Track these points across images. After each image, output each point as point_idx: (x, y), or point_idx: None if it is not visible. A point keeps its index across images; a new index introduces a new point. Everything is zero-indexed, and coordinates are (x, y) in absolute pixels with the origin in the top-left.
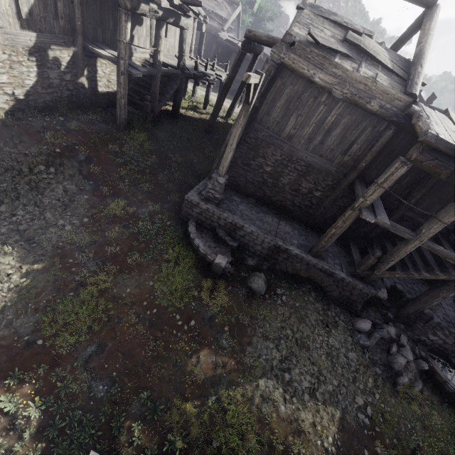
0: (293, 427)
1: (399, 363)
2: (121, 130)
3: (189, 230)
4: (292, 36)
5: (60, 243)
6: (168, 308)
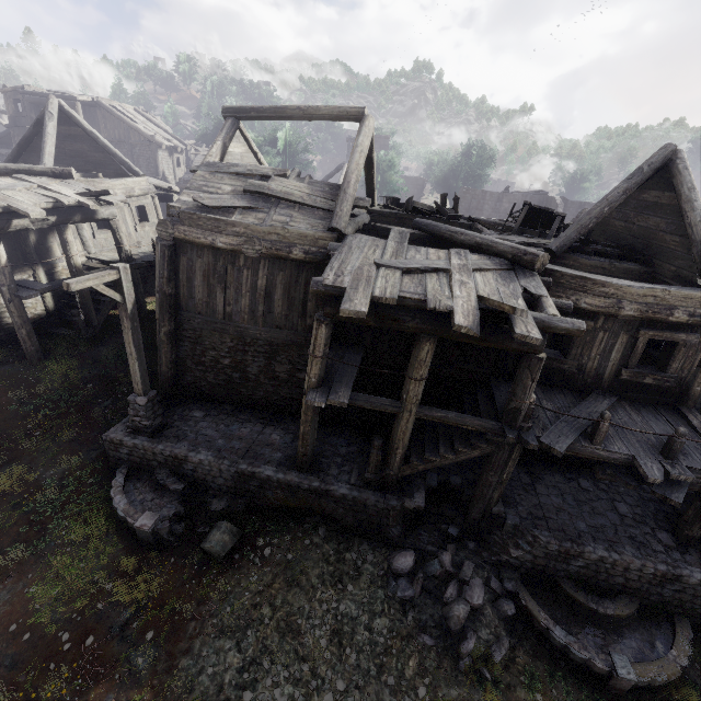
0: None
1: (456, 617)
2: (35, 365)
3: (112, 484)
4: (176, 208)
5: None
6: (52, 625)
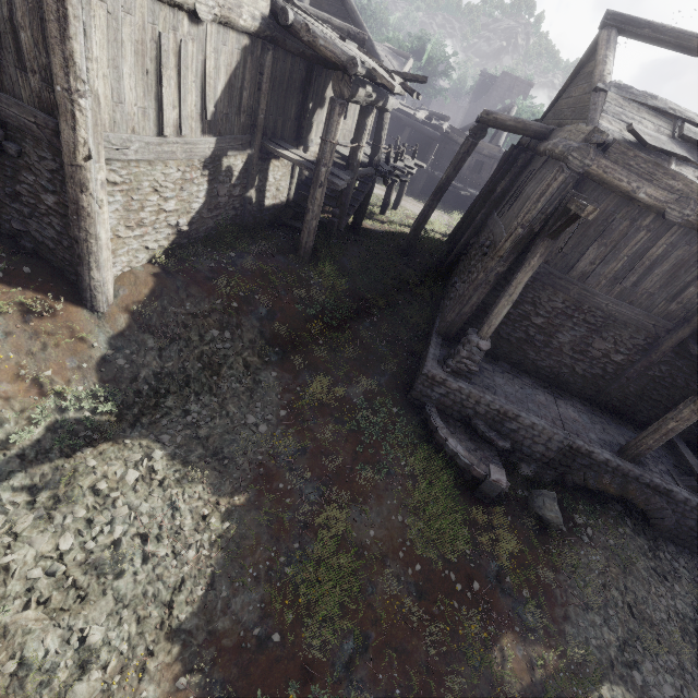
0: None
1: None
2: (303, 263)
3: (433, 423)
4: (603, 134)
5: (258, 456)
6: (434, 560)
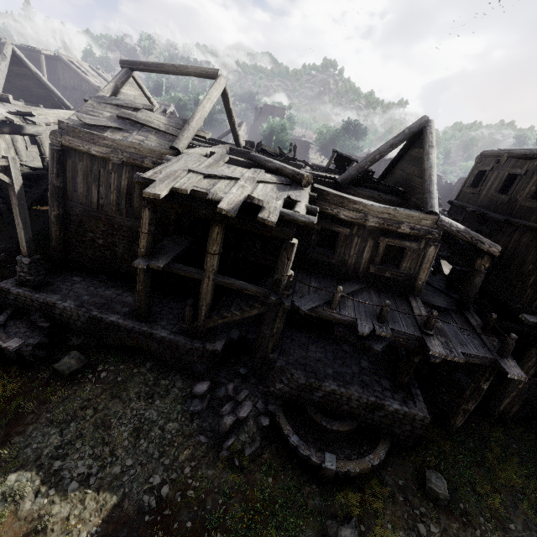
0: (31, 527)
1: (224, 423)
2: None
3: None
4: (65, 123)
5: None
6: None
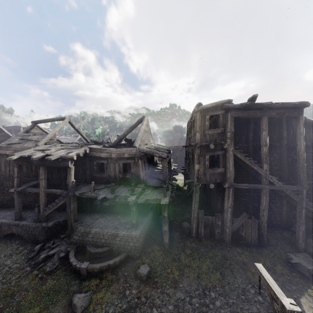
0: None
1: (39, 258)
2: None
3: None
4: None
5: None
6: None
